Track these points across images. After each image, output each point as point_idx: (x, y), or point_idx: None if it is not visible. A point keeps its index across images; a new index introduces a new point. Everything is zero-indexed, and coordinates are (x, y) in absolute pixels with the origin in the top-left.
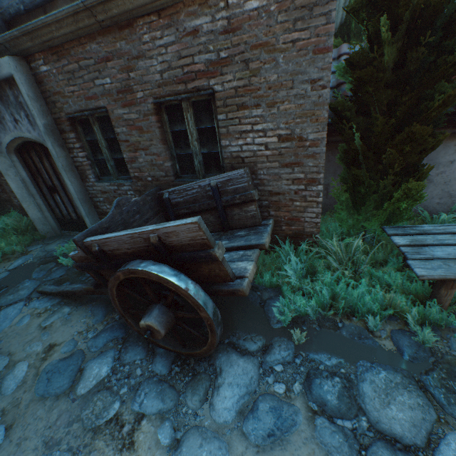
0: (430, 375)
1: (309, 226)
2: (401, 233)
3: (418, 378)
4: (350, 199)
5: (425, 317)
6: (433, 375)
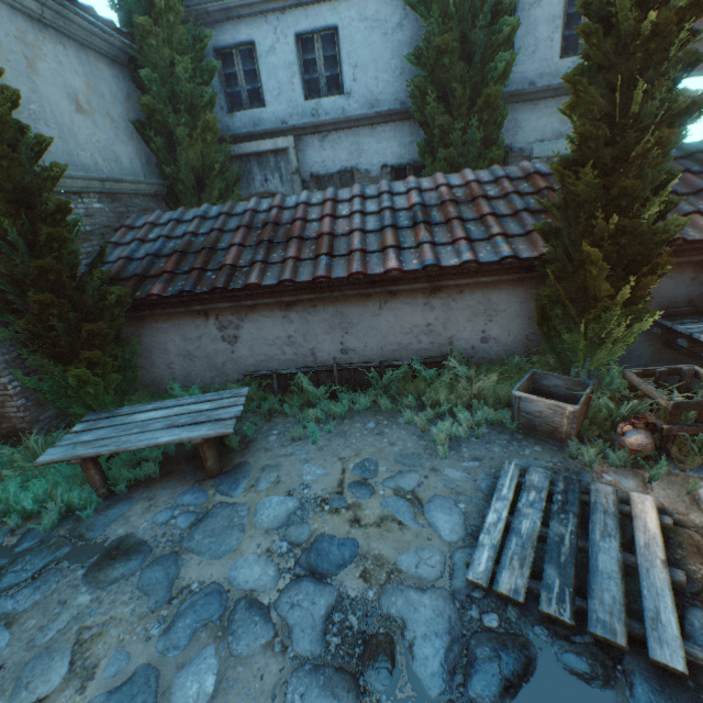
0: (16, 561)
1: (20, 422)
2: (93, 418)
3: (1, 567)
4: (51, 388)
5: (74, 503)
6: (19, 560)
